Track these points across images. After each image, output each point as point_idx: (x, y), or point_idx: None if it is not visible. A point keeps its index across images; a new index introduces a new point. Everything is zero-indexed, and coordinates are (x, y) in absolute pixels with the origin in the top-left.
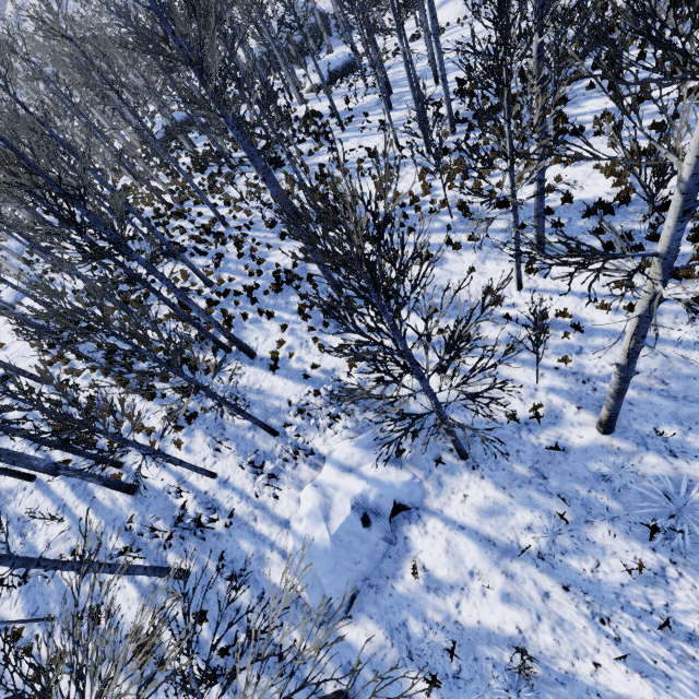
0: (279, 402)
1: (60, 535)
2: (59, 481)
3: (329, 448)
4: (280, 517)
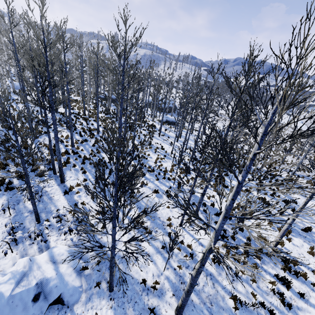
0: (54, 208)
1: None
2: None
3: (55, 245)
4: None
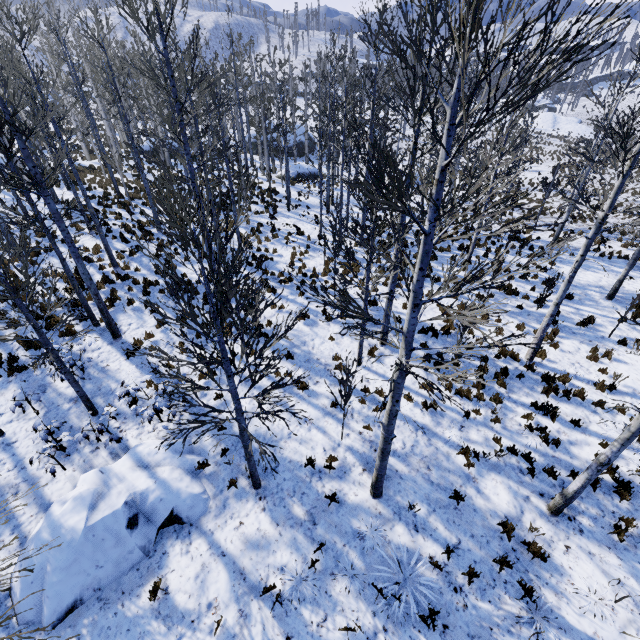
0: (116, 385)
1: None
2: None
3: (139, 442)
4: (45, 497)
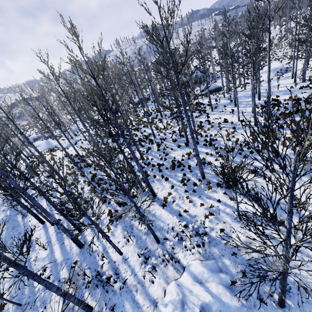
0: (163, 224)
1: (42, 257)
2: (53, 228)
3: (187, 261)
4: (151, 295)
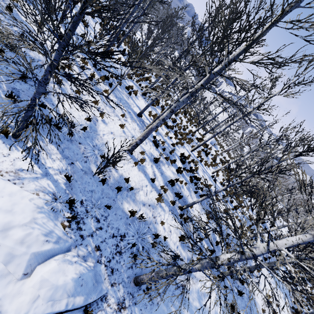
0: None
1: None
2: None
3: None
4: None
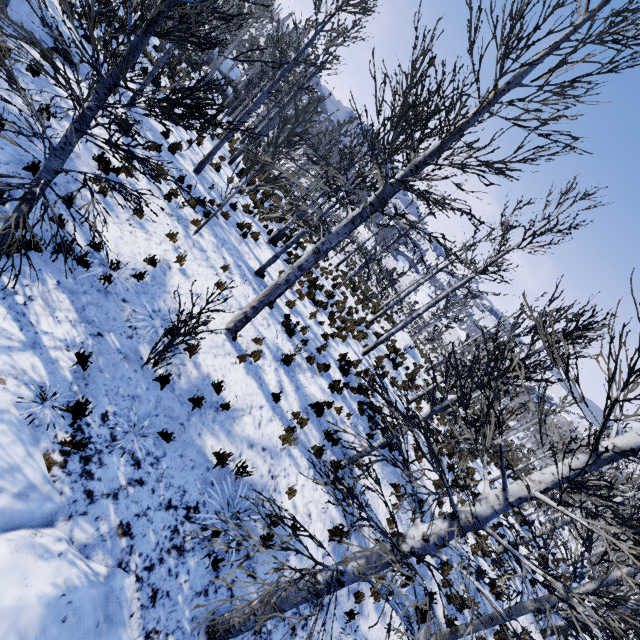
0: None
1: None
2: None
3: None
4: None
